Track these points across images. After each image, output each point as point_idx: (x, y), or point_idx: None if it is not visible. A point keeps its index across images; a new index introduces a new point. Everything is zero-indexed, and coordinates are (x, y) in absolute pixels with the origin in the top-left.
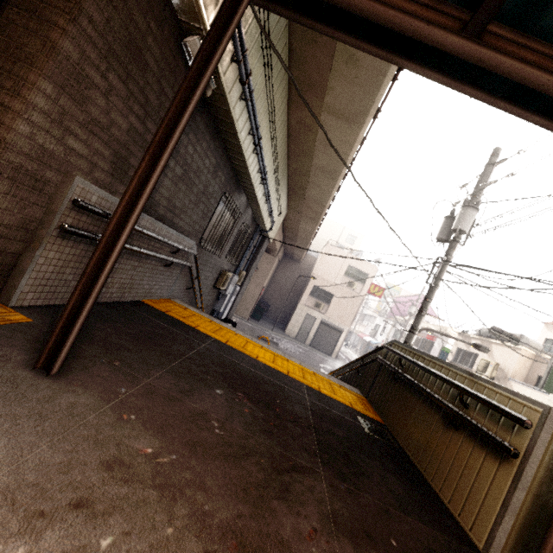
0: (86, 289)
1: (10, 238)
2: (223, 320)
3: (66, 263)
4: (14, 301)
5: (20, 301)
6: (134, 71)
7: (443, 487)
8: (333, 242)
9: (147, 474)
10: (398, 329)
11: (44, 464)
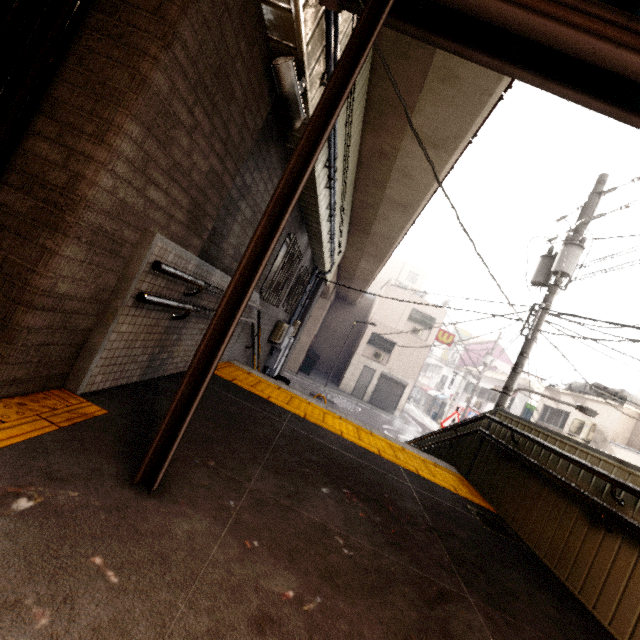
0: (193, 383)
1: (82, 312)
2: (275, 377)
3: (136, 335)
4: (83, 387)
5: (88, 386)
6: (220, 102)
7: (598, 604)
8: (391, 281)
9: (302, 633)
10: (471, 382)
11: (191, 635)
